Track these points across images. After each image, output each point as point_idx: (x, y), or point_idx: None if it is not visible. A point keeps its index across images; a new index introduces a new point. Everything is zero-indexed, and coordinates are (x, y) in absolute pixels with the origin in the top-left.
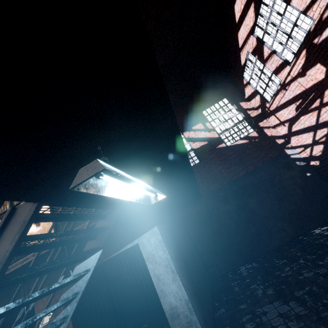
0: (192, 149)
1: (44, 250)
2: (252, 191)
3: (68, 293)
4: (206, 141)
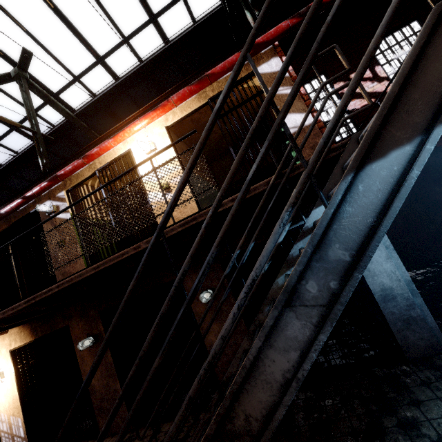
0: (346, 112)
1: (249, 194)
2: (439, 176)
3: (305, 242)
4: (373, 97)
